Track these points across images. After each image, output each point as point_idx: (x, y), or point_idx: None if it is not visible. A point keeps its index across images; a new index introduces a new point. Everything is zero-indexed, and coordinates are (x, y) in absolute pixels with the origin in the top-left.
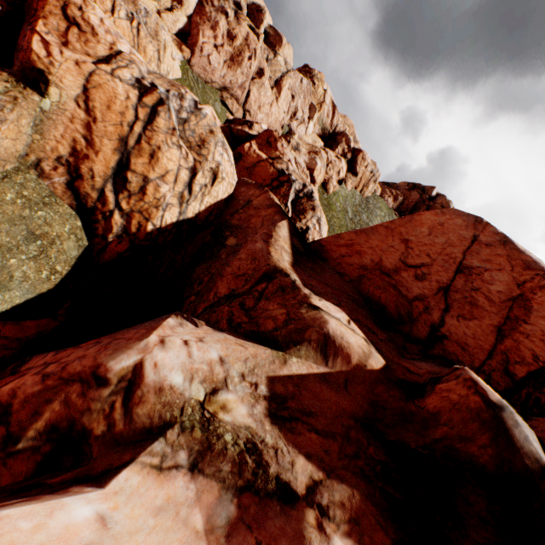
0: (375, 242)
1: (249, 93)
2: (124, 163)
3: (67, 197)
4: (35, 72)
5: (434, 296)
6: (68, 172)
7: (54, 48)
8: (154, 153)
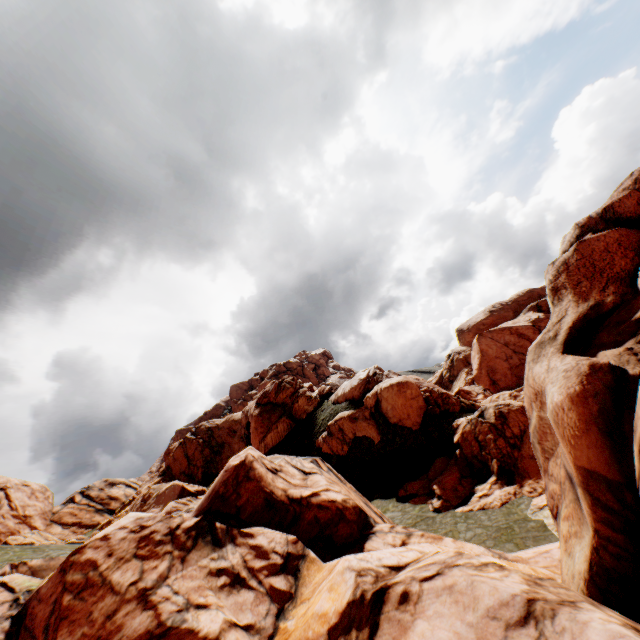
0: (499, 367)
1: None
2: None
3: None
4: None
5: (517, 356)
6: None
7: None
8: None
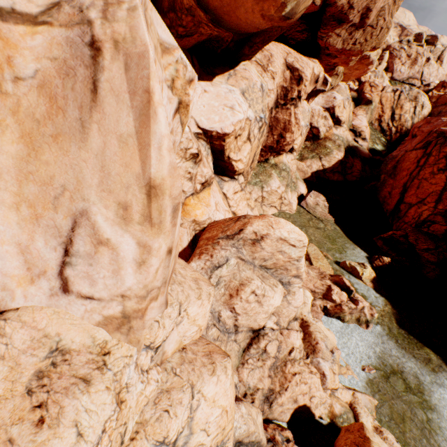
0: None
1: (422, 72)
2: (392, 113)
3: (378, 128)
4: (368, 102)
5: None
6: (377, 122)
7: (371, 94)
8: (401, 107)
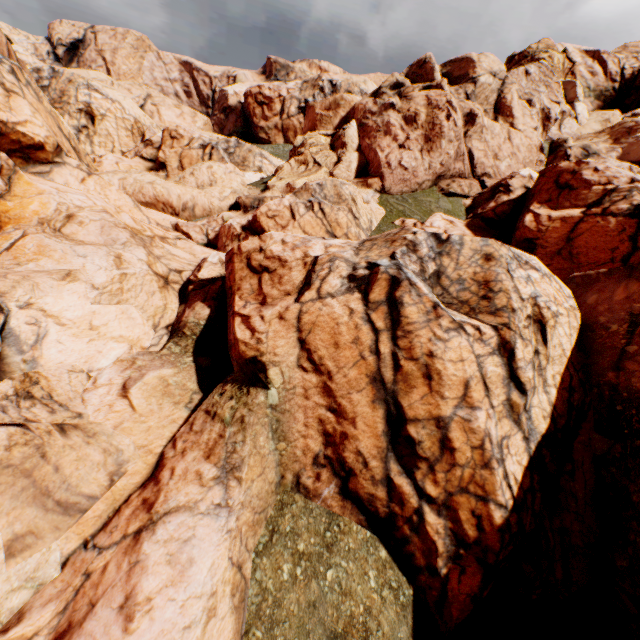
0: None
1: (470, 153)
2: (394, 415)
3: (349, 513)
4: (249, 364)
5: None
6: (333, 472)
7: (254, 319)
8: (427, 369)
